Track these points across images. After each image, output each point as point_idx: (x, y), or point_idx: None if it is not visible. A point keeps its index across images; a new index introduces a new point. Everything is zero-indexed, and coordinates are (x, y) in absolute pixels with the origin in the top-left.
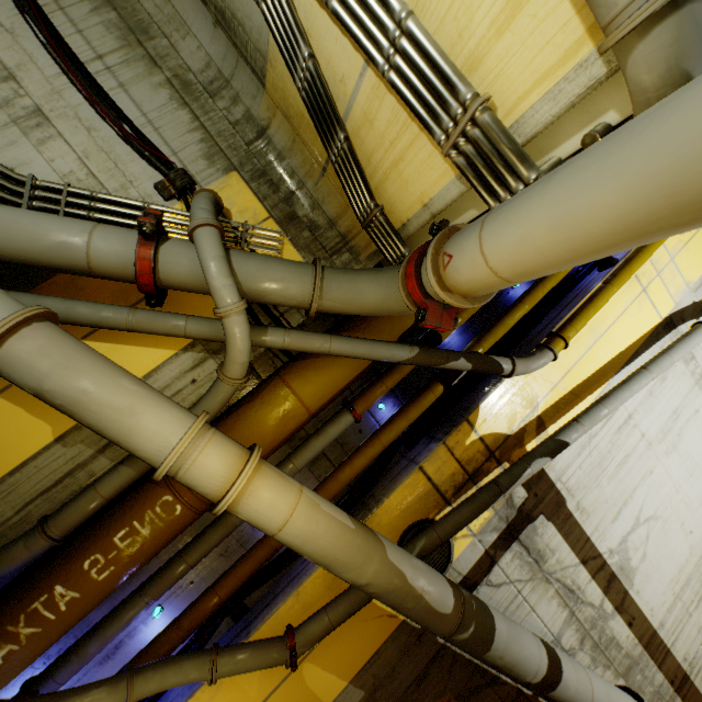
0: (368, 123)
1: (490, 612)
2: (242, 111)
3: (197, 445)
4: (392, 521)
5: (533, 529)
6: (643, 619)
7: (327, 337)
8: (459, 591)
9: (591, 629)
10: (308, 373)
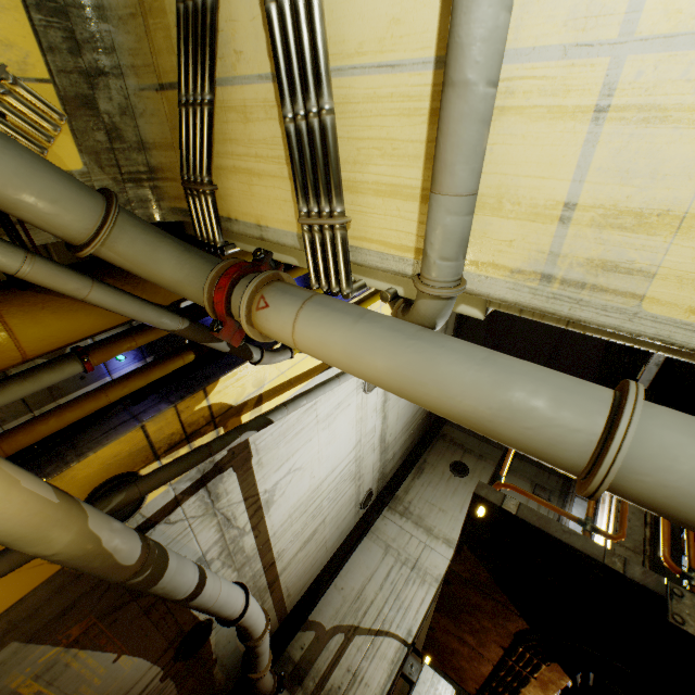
0: (243, 116)
1: (168, 555)
2: None
3: None
4: (91, 475)
5: (221, 478)
6: (266, 532)
7: (88, 282)
8: (147, 544)
9: (231, 543)
10: (42, 313)
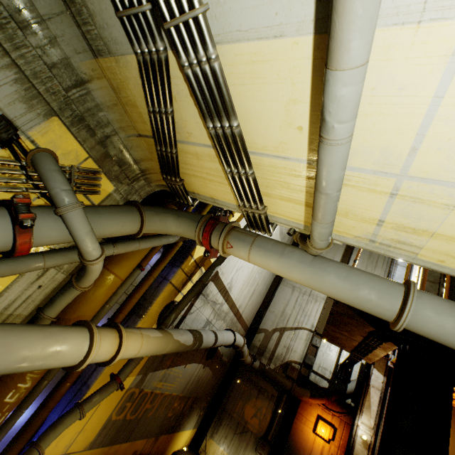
0: (196, 157)
1: (201, 334)
2: (60, 56)
3: (97, 345)
4: (157, 309)
5: (207, 287)
6: (232, 300)
7: (137, 242)
8: (193, 333)
9: (218, 311)
10: (124, 262)
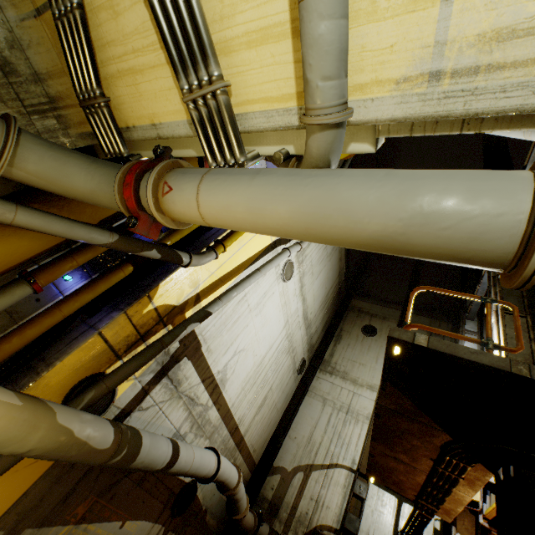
0: (112, 11)
1: (141, 435)
2: None
3: None
4: (62, 380)
5: (179, 367)
6: (226, 404)
7: (12, 206)
8: (119, 428)
9: (199, 418)
10: None
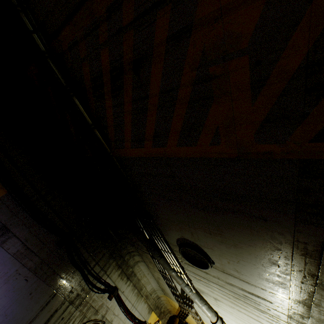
0: (192, 321)
1: None
2: (156, 295)
3: None
4: None
5: None
6: None
7: None
8: None
9: None
10: None
